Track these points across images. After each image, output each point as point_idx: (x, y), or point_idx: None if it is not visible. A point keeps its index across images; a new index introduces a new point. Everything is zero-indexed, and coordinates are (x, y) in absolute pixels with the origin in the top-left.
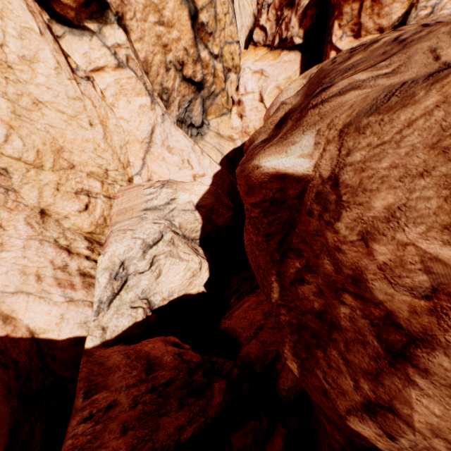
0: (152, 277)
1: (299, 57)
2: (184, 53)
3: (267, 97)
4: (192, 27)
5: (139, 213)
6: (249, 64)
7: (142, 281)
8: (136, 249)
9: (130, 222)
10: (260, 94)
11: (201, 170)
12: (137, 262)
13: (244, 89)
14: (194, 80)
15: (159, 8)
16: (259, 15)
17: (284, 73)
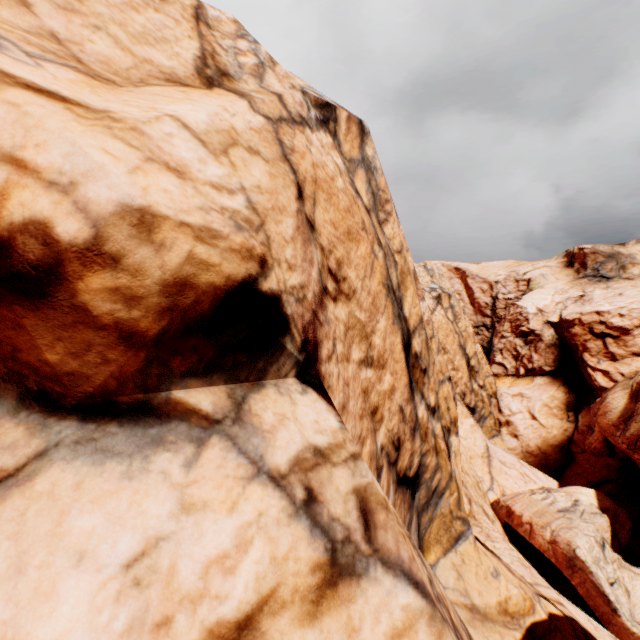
0: (623, 593)
1: (553, 379)
2: (464, 386)
3: (538, 414)
4: (467, 368)
5: (558, 514)
6: (504, 389)
7: (619, 596)
8: (595, 547)
9: (560, 521)
10: (528, 412)
11: (542, 483)
12: (604, 565)
13: (509, 409)
14: (469, 406)
15: (452, 360)
16: (492, 355)
17: (544, 393)
